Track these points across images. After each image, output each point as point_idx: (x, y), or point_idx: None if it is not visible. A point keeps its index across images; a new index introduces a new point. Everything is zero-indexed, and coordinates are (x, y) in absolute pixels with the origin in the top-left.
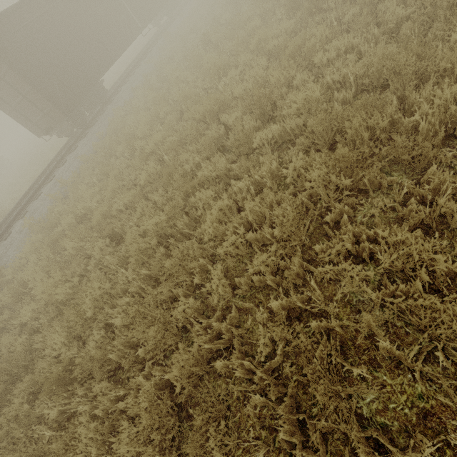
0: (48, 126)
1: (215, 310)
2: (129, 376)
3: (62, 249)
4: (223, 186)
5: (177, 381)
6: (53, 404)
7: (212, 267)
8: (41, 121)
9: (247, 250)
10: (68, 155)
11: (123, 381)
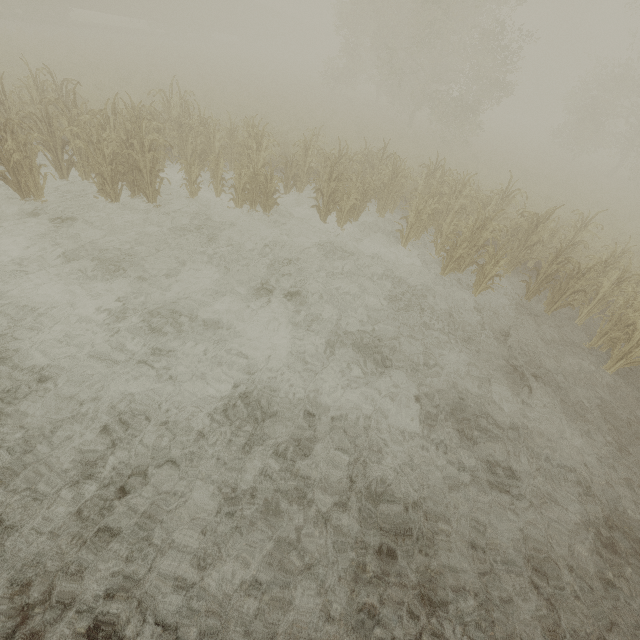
0: None
1: None
2: None
3: None
4: None
5: None
6: None
7: None
8: None
9: None
10: None
11: None
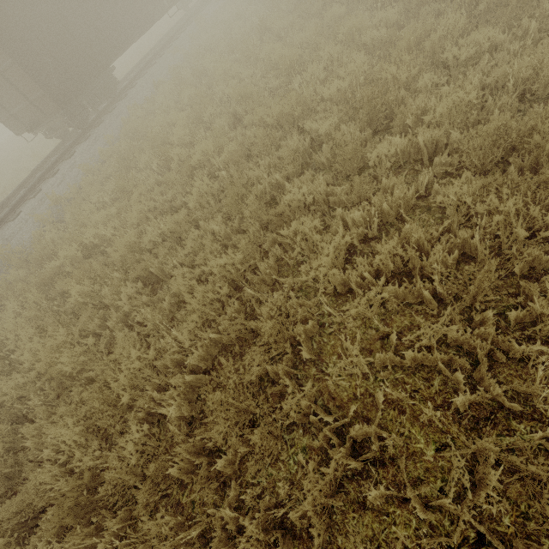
0: (34, 121)
1: (335, 399)
2: (195, 499)
3: (58, 293)
4: (319, 216)
5: (298, 519)
6: (61, 543)
7: (319, 332)
8: (23, 113)
9: (377, 311)
10: (60, 163)
11: (184, 507)
